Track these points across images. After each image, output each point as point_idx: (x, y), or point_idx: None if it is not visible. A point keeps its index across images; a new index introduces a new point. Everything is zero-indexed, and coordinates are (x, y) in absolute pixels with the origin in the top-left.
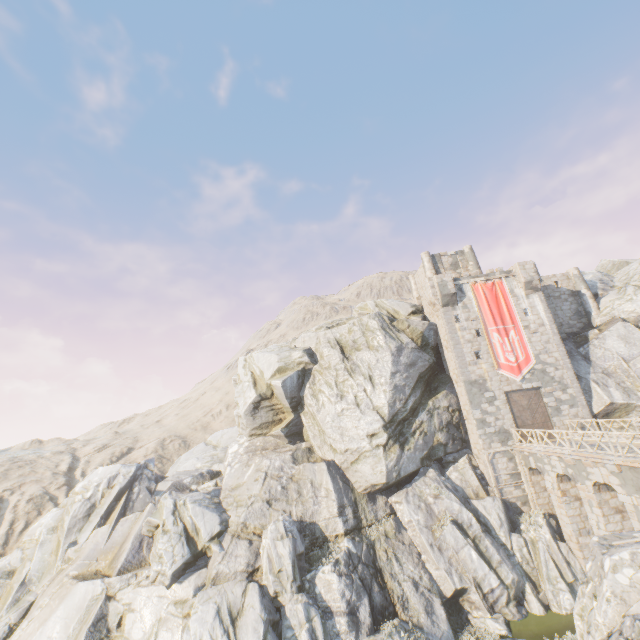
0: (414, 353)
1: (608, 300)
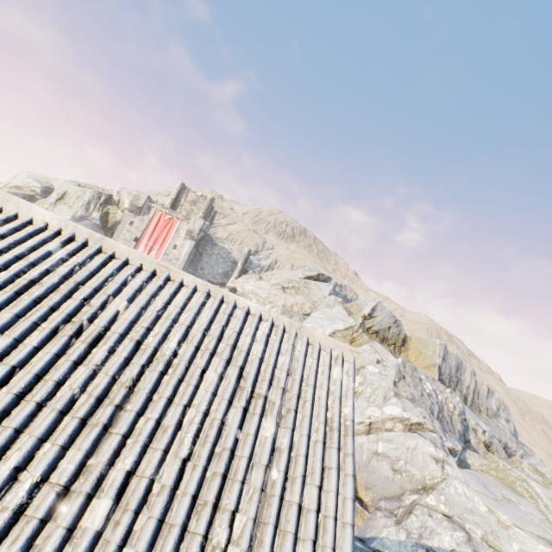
0: (94, 227)
1: (244, 277)
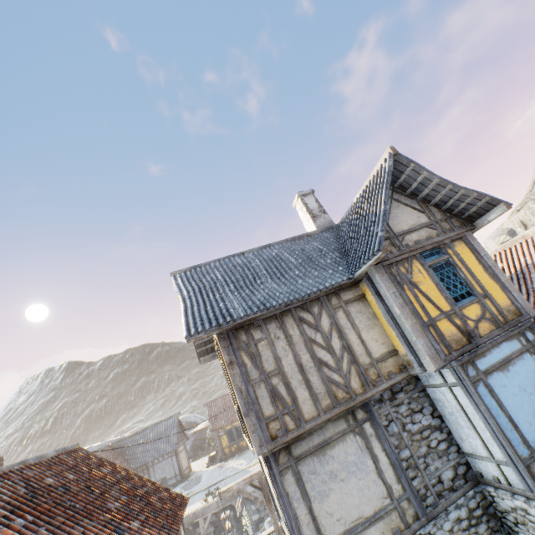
0: None
1: None
